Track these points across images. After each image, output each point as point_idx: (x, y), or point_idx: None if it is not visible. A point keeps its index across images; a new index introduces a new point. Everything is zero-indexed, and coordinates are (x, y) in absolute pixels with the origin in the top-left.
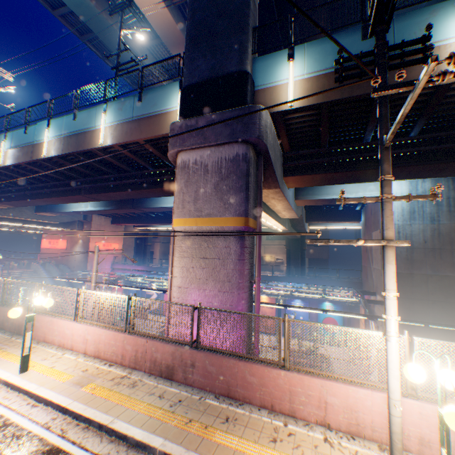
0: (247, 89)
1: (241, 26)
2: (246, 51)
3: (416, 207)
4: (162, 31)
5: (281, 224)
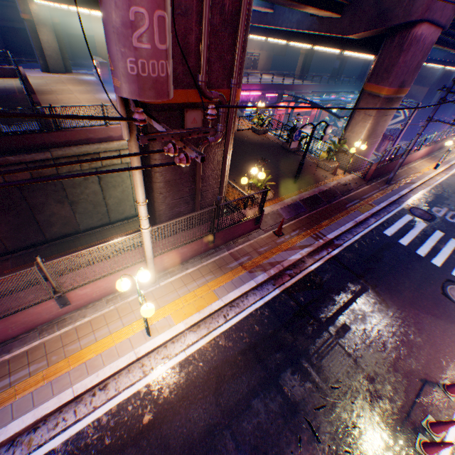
0: None
1: None
2: None
3: None
4: None
5: None
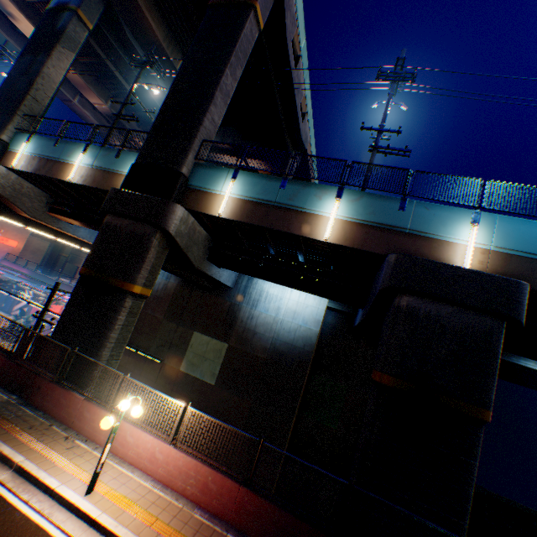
0: None
1: (11, 112)
2: (6, 127)
3: None
4: (68, 75)
5: None
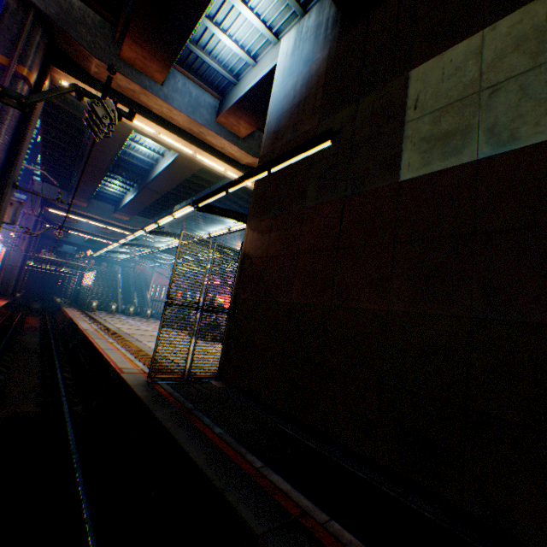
0: None
1: None
2: None
3: (297, 58)
4: None
5: (238, 170)
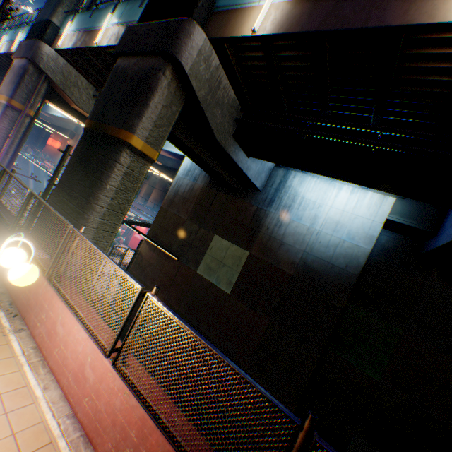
0: (45, 31)
1: None
2: (56, 10)
3: (193, 168)
4: None
5: (152, 166)
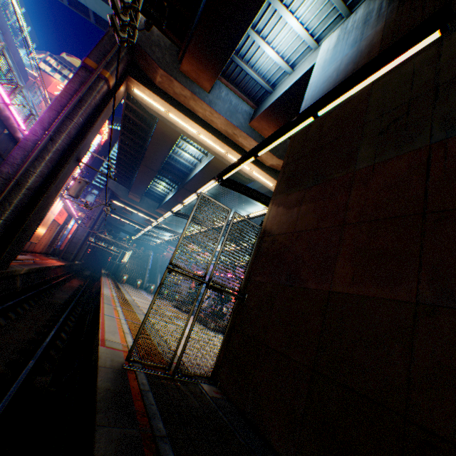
0: None
1: None
2: None
3: (340, 47)
4: None
5: (262, 170)
